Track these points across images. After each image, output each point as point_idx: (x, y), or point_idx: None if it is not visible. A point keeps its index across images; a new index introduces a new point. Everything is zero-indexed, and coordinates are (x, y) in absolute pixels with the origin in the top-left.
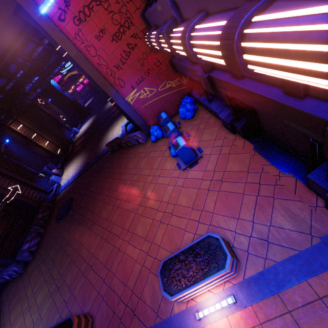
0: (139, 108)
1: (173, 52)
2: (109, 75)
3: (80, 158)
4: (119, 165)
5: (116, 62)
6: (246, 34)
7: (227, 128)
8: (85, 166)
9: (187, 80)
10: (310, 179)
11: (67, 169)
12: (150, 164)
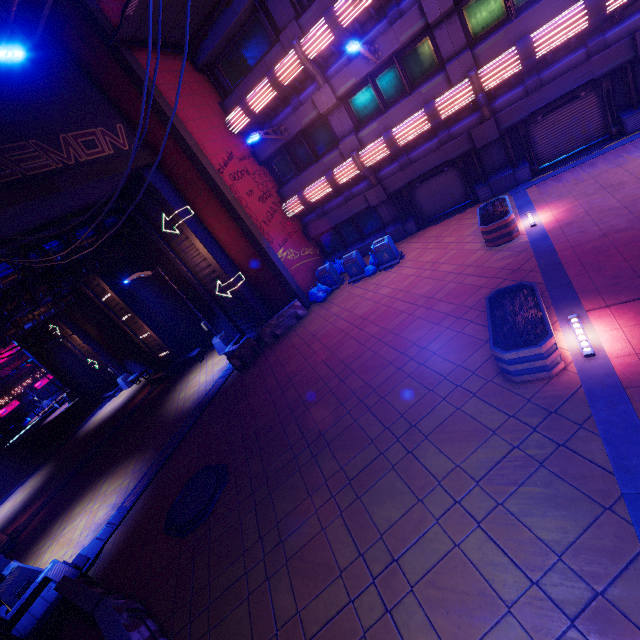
0: (289, 270)
1: (362, 164)
2: (259, 228)
3: (101, 486)
4: (286, 349)
5: (263, 219)
6: (436, 103)
7: (397, 240)
8: (160, 451)
9: (319, 251)
10: (478, 190)
11: (48, 547)
12: (349, 299)
